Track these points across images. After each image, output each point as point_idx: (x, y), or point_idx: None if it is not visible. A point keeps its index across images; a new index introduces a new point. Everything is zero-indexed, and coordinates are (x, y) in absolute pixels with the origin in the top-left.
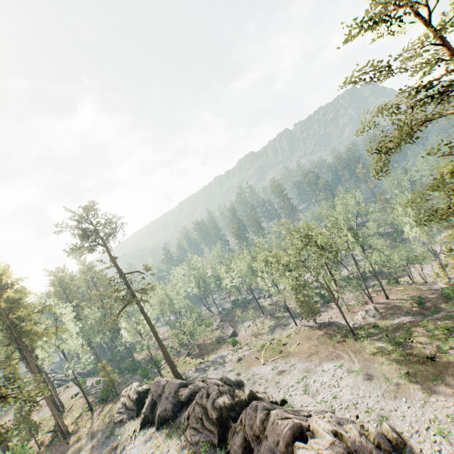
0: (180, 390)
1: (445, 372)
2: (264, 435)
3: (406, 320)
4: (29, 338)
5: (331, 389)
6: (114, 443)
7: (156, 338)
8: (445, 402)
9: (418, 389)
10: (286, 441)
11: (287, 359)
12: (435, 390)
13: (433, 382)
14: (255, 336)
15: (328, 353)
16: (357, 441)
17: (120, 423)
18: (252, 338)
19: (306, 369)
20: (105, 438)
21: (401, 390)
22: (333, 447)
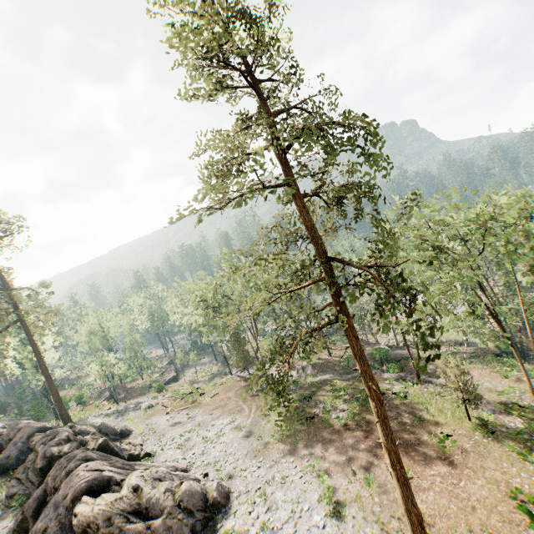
0: (36, 435)
1: (314, 433)
2: (60, 487)
3: (325, 378)
4: None
5: (208, 444)
6: None
7: (43, 373)
8: (292, 464)
9: (281, 449)
10: (75, 495)
11: (193, 410)
12: (293, 451)
13: (295, 443)
14: (191, 383)
15: (234, 407)
16: (155, 498)
17: None
18: (187, 386)
19: (202, 422)
20: None
21: (265, 449)
22: (116, 503)
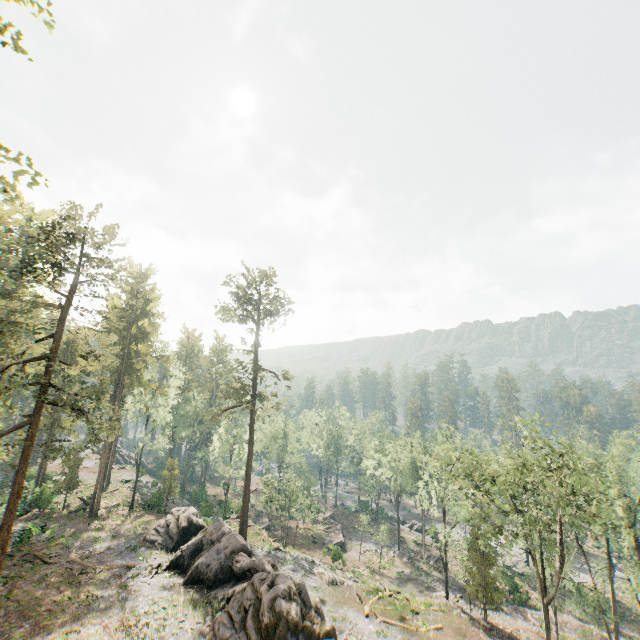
0: (239, 554)
1: None
2: None
3: None
4: (131, 379)
5: None
6: (131, 561)
7: (247, 470)
8: None
9: None
10: None
11: (409, 636)
12: None
13: None
14: (370, 570)
15: None
16: None
17: (149, 544)
18: (365, 571)
19: None
20: (126, 548)
21: None
22: None
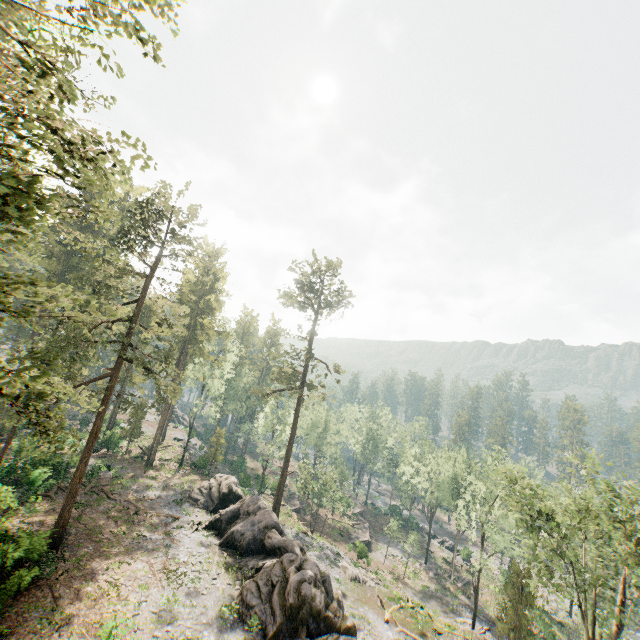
0: (272, 530)
1: None
2: None
3: None
4: (194, 349)
5: None
6: (176, 513)
7: (287, 452)
8: None
9: None
10: None
11: None
12: None
13: None
14: (394, 576)
15: None
16: None
17: (193, 502)
18: (389, 575)
19: None
20: (173, 500)
21: None
22: None
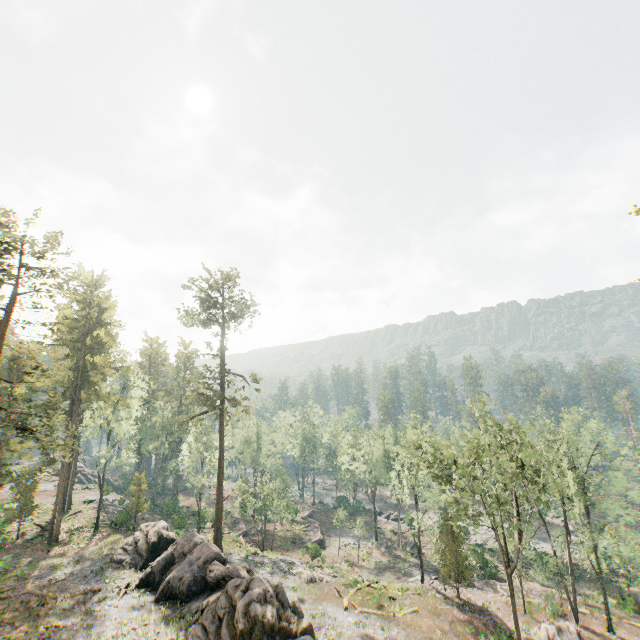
0: (213, 563)
1: None
2: None
3: None
4: (88, 393)
5: None
6: (97, 585)
7: (218, 477)
8: None
9: None
10: None
11: (387, 623)
12: None
13: None
14: (349, 563)
15: None
16: None
17: (117, 565)
18: (344, 565)
19: None
20: (90, 572)
21: None
22: None
